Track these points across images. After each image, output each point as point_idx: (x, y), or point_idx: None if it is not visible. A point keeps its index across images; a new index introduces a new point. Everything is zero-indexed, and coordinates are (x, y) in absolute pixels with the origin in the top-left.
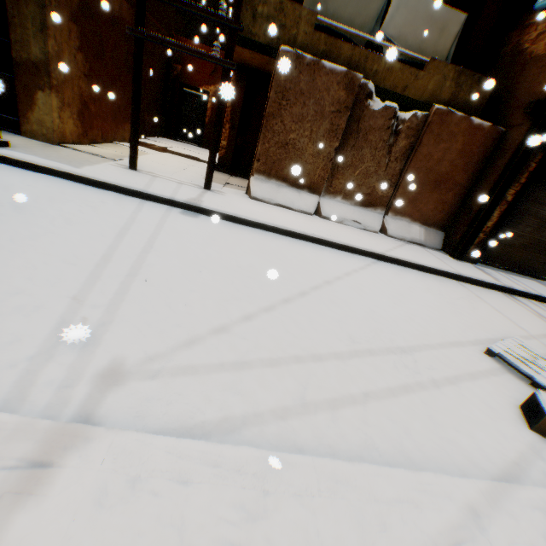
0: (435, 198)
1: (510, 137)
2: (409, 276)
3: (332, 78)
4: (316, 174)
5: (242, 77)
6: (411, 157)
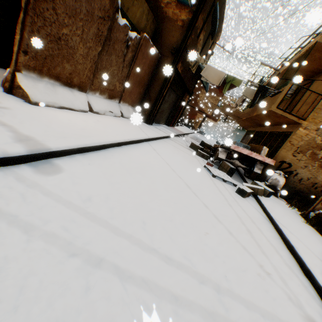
0: (138, 91)
1: (164, 62)
2: (163, 147)
3: None
4: (85, 74)
5: None
6: (132, 65)
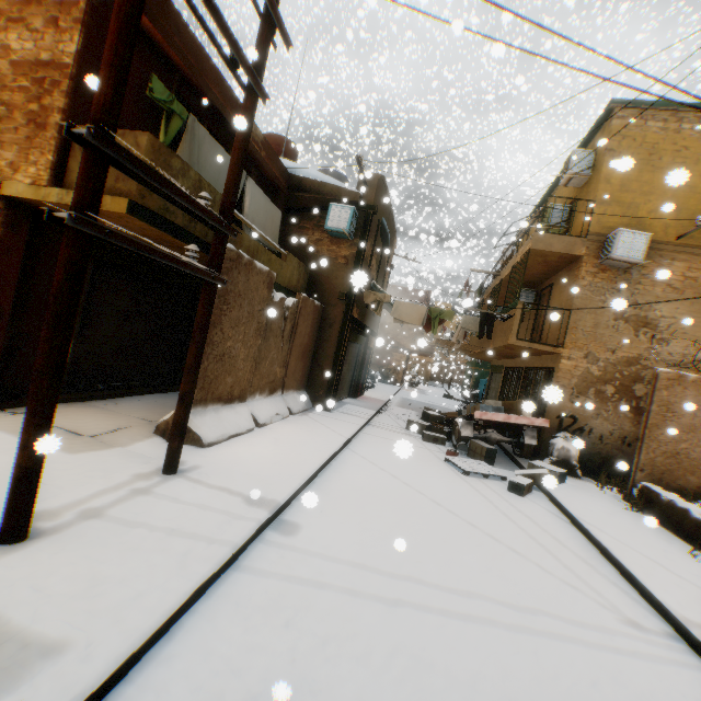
0: (303, 365)
1: (332, 313)
2: (372, 448)
3: (260, 276)
4: (245, 379)
5: (21, 219)
6: (293, 337)
